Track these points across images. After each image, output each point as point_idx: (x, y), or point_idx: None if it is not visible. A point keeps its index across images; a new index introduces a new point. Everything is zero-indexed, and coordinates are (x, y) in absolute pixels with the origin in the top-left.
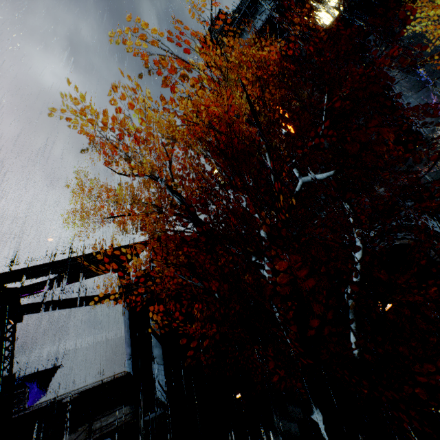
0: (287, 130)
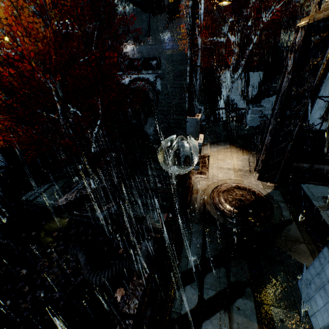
0: None
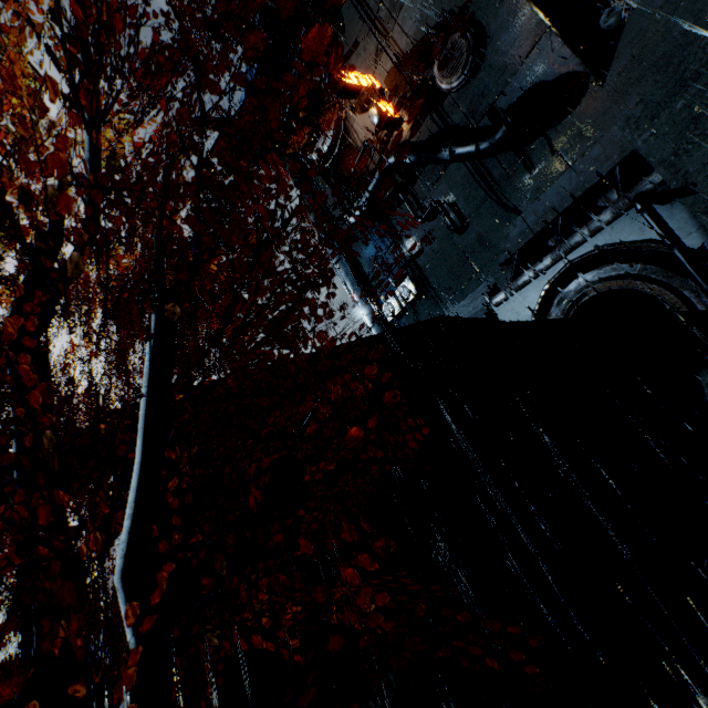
0: (380, 117)
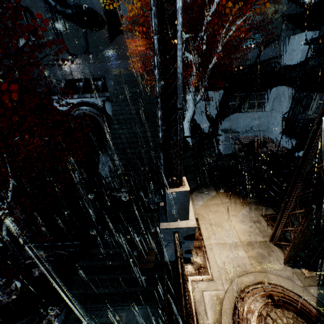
0: None
